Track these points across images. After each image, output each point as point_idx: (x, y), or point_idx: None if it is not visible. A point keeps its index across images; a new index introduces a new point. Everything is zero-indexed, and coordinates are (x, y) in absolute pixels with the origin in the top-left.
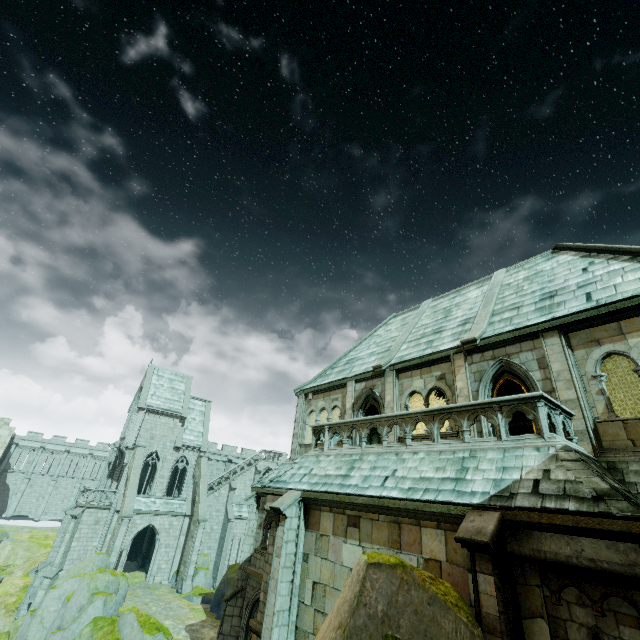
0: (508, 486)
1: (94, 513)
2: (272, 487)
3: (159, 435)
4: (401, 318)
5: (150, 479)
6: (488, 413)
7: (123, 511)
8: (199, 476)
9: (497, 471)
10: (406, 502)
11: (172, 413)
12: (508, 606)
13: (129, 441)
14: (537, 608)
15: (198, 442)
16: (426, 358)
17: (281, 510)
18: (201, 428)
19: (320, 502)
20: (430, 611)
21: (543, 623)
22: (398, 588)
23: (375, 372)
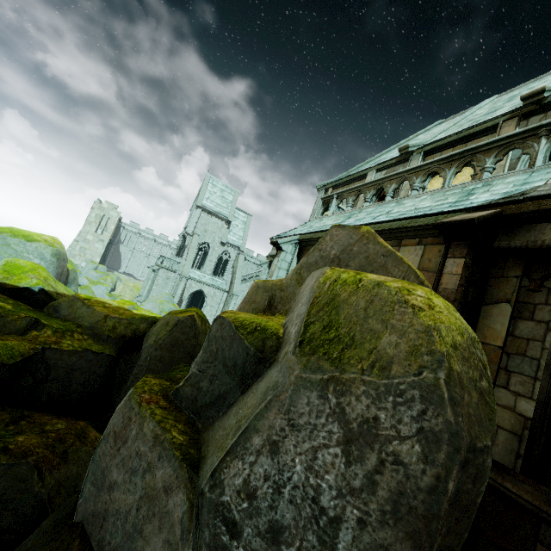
0: (523, 191)
1: (166, 272)
2: (277, 238)
3: (210, 231)
4: (449, 121)
5: (203, 262)
6: (528, 142)
7: (183, 273)
8: (236, 267)
9: (513, 187)
10: (392, 223)
11: (221, 216)
12: (471, 285)
13: (189, 229)
14: (505, 295)
15: (238, 243)
16: (465, 133)
17: (278, 242)
18: (242, 234)
19: (313, 242)
20: (382, 260)
21: (507, 306)
22: (356, 241)
23: (400, 158)
